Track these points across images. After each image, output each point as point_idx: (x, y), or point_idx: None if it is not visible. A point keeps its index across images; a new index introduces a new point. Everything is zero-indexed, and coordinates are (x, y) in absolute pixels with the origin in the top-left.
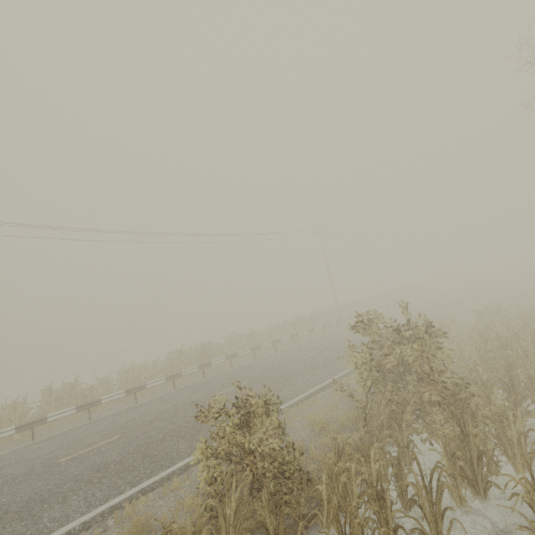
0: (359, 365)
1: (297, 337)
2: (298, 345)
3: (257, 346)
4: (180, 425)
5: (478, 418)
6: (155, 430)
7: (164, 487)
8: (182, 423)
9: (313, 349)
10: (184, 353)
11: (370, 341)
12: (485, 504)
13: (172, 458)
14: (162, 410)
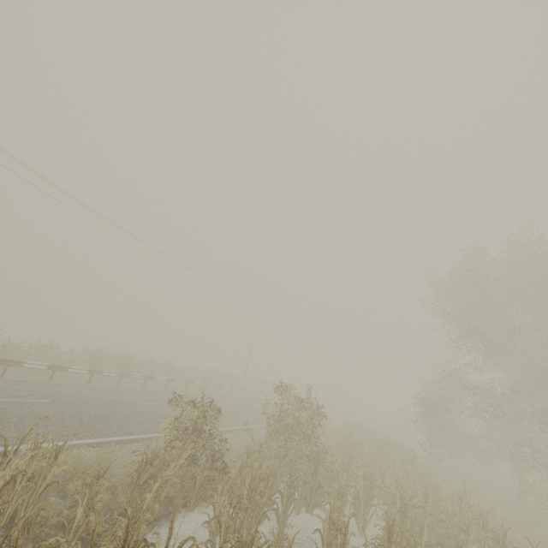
0: (272, 416)
1: (204, 386)
2: (205, 393)
3: (174, 378)
4: (109, 413)
5: (326, 466)
6: (84, 408)
7: (104, 448)
8: (110, 412)
9: (219, 401)
10: (106, 354)
11: (282, 404)
12: (309, 518)
13: (107, 432)
14: (85, 395)
